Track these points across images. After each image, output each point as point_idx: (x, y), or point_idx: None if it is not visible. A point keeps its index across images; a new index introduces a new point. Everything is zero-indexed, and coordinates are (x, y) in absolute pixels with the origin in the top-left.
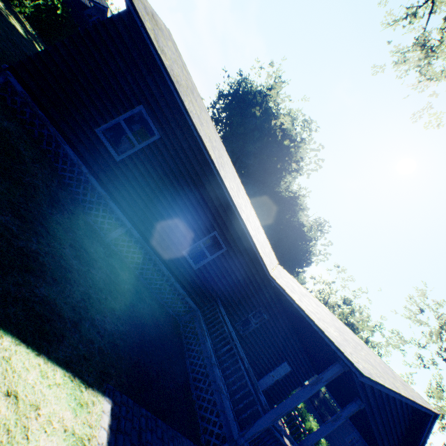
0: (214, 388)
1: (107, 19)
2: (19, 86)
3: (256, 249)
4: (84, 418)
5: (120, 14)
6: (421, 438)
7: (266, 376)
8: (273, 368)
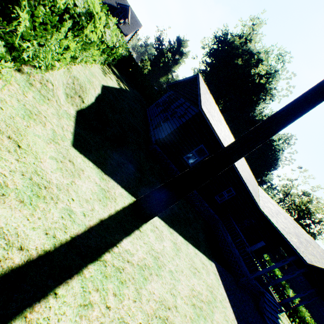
0: (235, 256)
1: (191, 116)
2: (159, 149)
3: (253, 198)
4: (213, 268)
5: (197, 113)
6: None
7: (251, 247)
8: (255, 243)
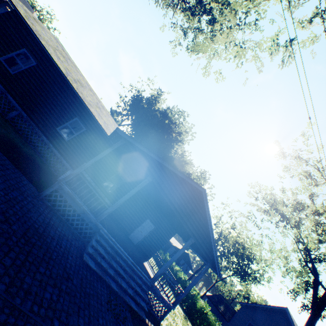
0: None
1: (6, 12)
2: None
3: (96, 119)
4: None
5: (12, 11)
6: (206, 215)
7: (136, 231)
8: (140, 225)
